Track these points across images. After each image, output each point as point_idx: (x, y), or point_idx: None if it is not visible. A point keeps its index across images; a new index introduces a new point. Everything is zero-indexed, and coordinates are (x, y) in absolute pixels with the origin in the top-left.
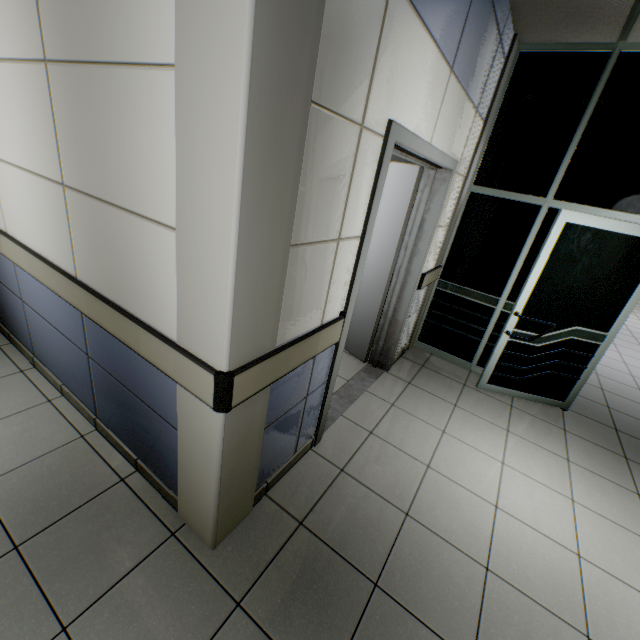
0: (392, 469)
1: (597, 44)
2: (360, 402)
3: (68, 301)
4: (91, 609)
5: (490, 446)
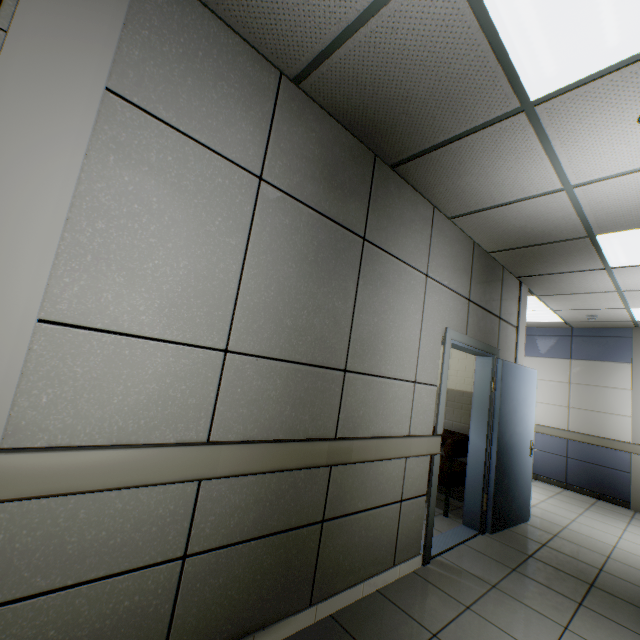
0: None
1: None
2: None
3: (565, 438)
4: (633, 516)
5: None
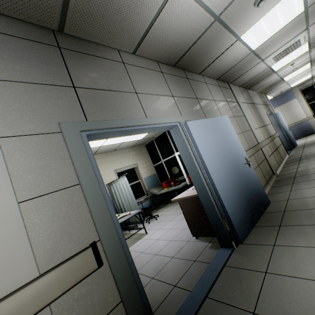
0: None
1: (310, 85)
2: None
3: (290, 127)
4: None
5: None
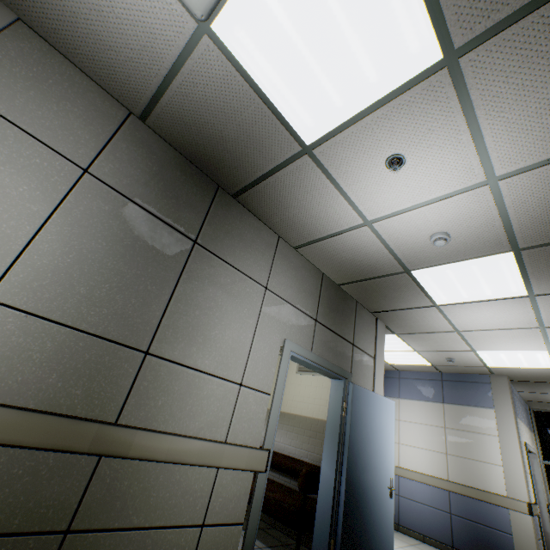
0: None
1: None
2: None
3: (447, 489)
4: None
5: None
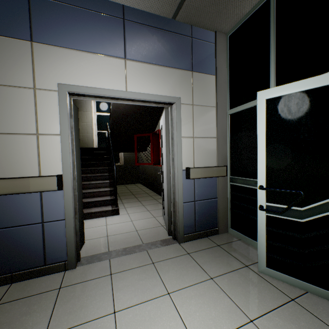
0: (87, 301)
1: (260, 0)
2: (132, 256)
3: None
4: None
5: (203, 325)
